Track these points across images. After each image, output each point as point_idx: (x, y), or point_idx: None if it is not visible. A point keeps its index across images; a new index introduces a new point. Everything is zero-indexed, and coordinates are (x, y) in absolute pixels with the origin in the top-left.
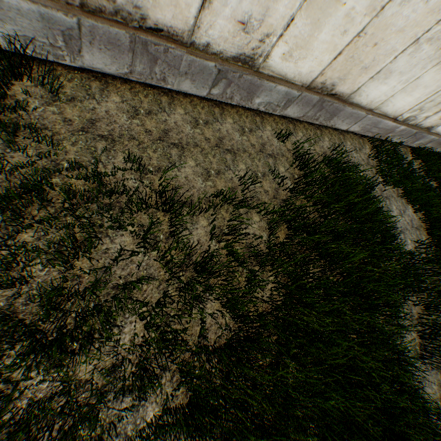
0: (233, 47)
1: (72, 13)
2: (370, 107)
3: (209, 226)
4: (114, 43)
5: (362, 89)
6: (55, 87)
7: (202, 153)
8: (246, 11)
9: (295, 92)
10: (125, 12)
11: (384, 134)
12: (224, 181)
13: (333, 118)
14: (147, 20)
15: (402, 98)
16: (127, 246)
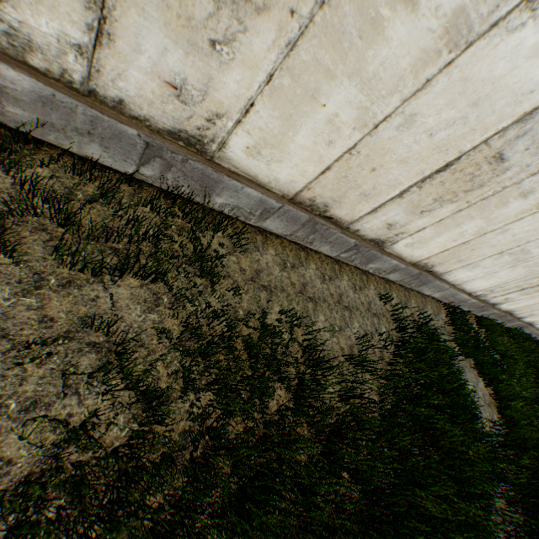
0: (375, 234)
1: (282, 201)
2: (453, 283)
3: (336, 385)
4: (294, 219)
5: (453, 271)
6: (241, 242)
7: (329, 308)
8: (396, 219)
9: (403, 265)
10: (316, 206)
11: (457, 303)
12: (345, 338)
13: (422, 285)
14: (327, 212)
15: (479, 281)
16: (281, 399)
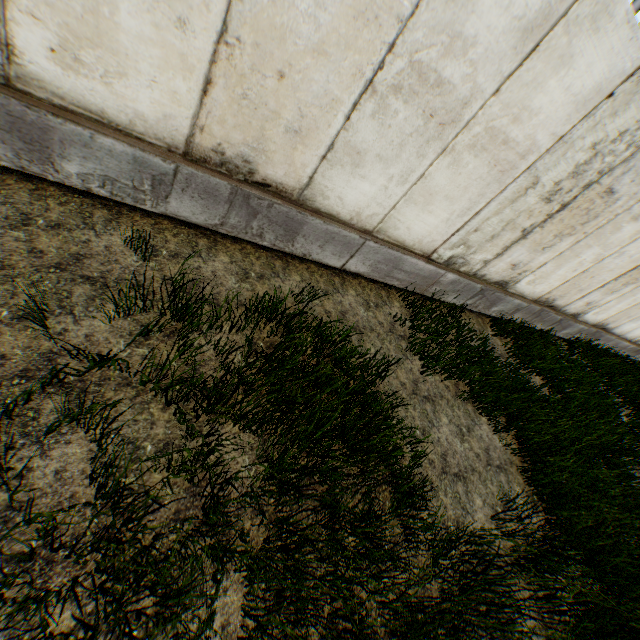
0: None
1: None
2: (363, 225)
3: None
4: None
5: (321, 181)
6: None
7: None
8: None
9: (160, 161)
10: None
11: (425, 286)
12: None
13: (295, 237)
14: None
15: (417, 214)
16: None
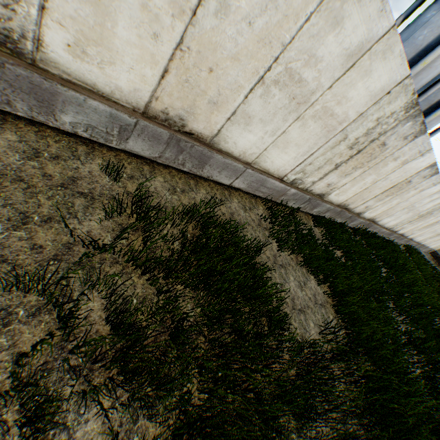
0: None
1: None
2: (246, 159)
3: None
4: None
5: (225, 132)
6: None
7: None
8: None
9: (127, 117)
10: None
11: (277, 196)
12: None
13: (204, 166)
14: None
15: (278, 154)
16: None
